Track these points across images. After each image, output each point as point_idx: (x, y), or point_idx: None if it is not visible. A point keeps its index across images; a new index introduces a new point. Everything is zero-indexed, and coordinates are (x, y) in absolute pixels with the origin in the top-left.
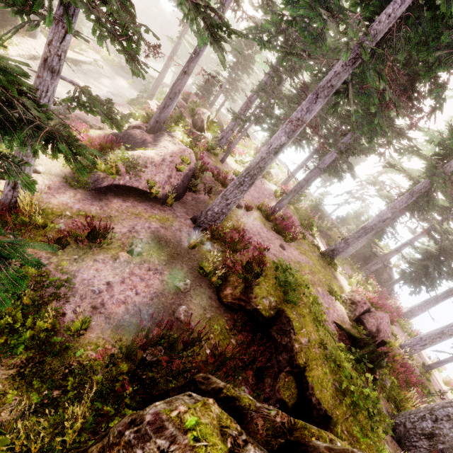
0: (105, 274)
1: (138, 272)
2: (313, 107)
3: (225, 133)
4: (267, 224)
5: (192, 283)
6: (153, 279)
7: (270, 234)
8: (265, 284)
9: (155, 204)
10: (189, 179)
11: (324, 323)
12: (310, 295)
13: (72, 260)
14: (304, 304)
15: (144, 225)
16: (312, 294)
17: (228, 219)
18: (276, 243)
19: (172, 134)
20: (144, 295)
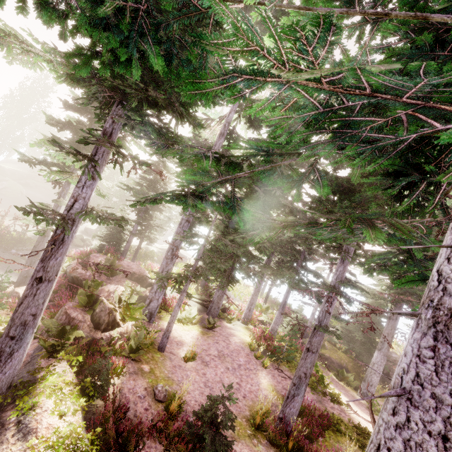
0: None
1: None
2: None
3: (153, 293)
4: None
5: None
6: None
7: None
8: None
9: None
10: None
11: None
12: None
13: None
14: None
15: None
16: None
17: None
18: None
19: (27, 419)
20: None
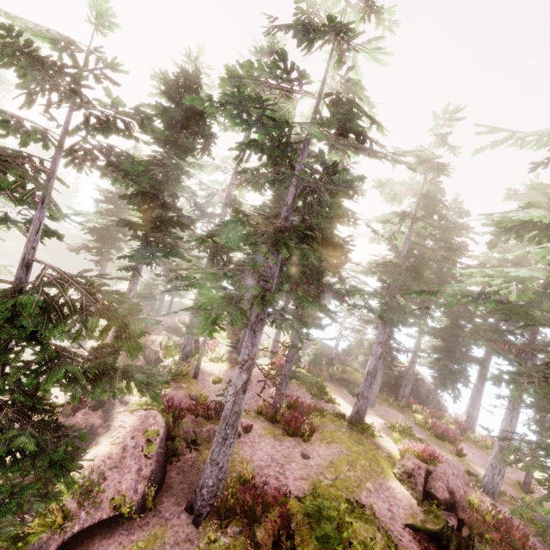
0: None
1: None
2: (255, 340)
3: (186, 340)
4: (276, 432)
5: None
6: None
7: (285, 447)
8: None
9: (131, 522)
10: (164, 450)
11: (396, 540)
12: (358, 535)
13: None
14: None
15: None
16: (359, 531)
17: (230, 468)
18: (296, 455)
19: (125, 399)
20: None
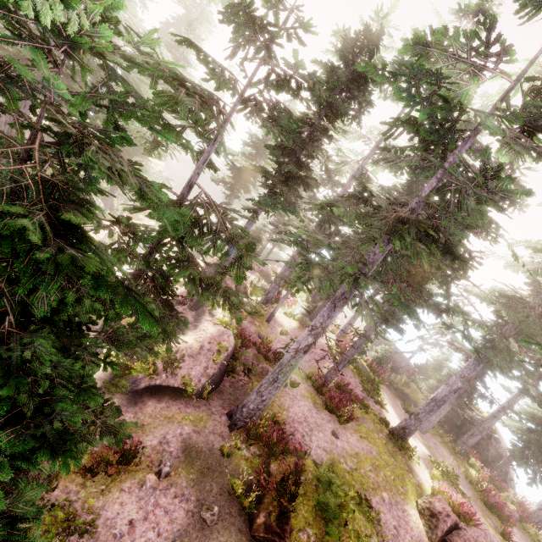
0: (129, 509)
1: (163, 501)
2: (332, 314)
3: (271, 288)
4: (317, 401)
5: (221, 510)
6: (178, 510)
7: (320, 417)
8: (303, 507)
9: (190, 399)
10: (227, 364)
11: None
12: (356, 523)
13: (99, 492)
14: (349, 537)
15: (176, 431)
16: (358, 522)
17: (269, 406)
18: (327, 429)
19: (213, 312)
20: (167, 535)
